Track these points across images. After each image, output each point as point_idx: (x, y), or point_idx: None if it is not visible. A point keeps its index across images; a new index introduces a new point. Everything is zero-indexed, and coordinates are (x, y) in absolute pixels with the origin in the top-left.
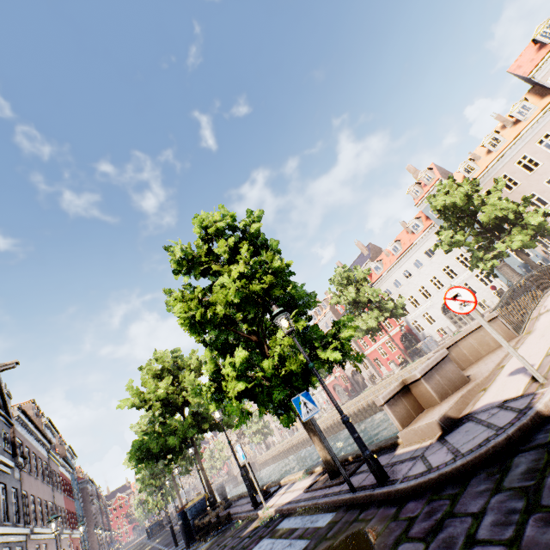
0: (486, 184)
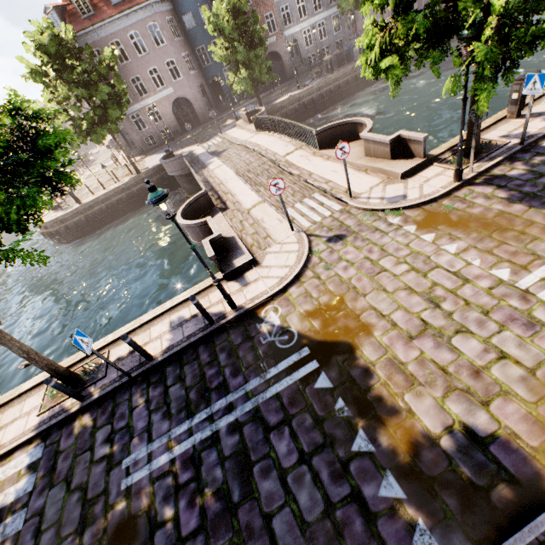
0: None
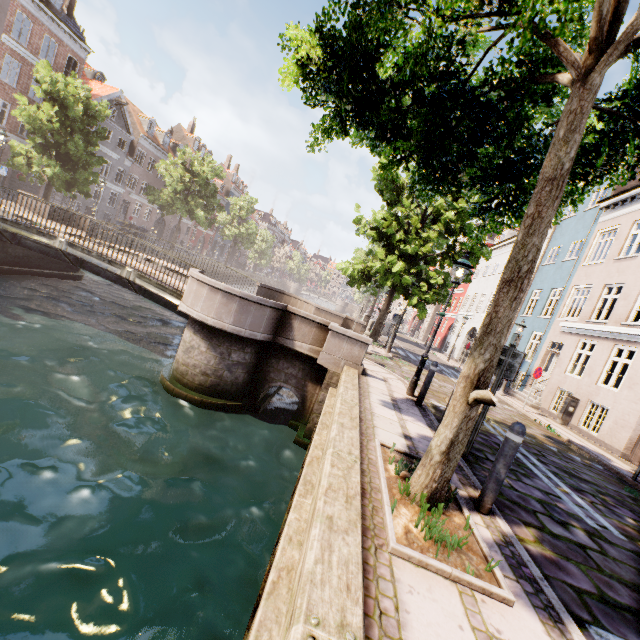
0: (628, 215)
